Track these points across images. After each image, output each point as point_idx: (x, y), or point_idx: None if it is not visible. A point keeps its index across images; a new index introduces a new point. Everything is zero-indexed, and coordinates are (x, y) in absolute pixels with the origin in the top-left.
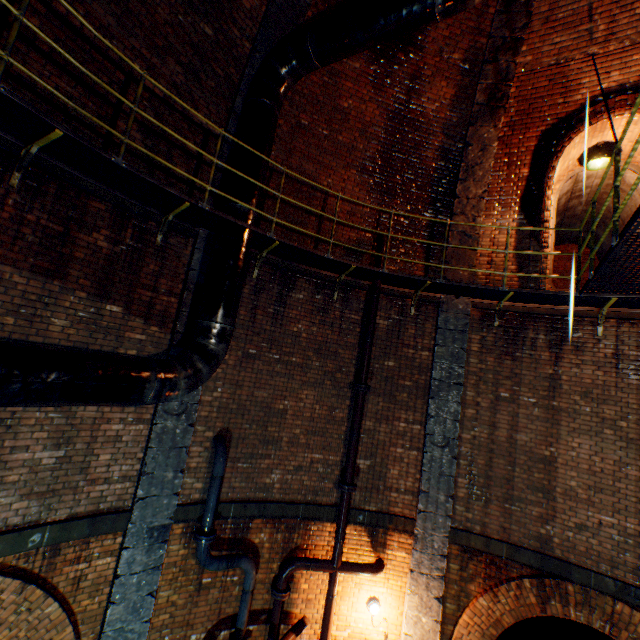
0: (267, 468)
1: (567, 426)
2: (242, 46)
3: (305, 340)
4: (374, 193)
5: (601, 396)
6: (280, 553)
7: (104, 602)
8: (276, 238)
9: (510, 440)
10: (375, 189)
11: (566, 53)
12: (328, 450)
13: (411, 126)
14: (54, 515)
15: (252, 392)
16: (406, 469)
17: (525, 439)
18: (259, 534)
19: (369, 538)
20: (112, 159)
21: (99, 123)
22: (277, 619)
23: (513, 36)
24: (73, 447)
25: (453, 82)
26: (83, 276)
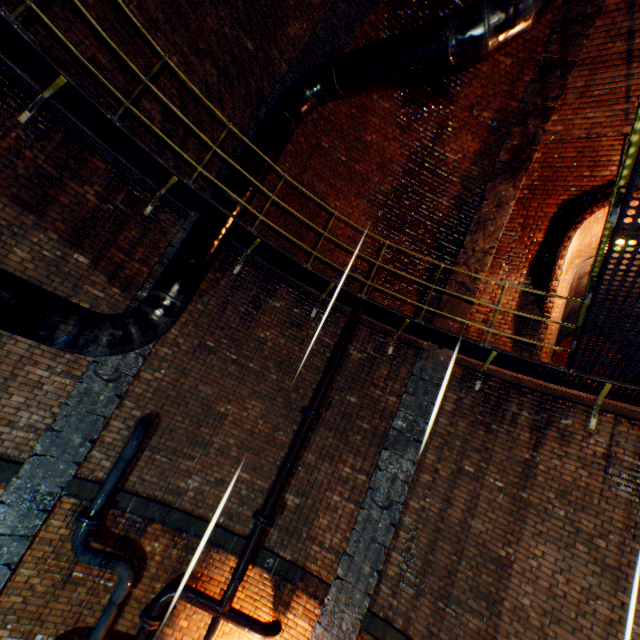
0: (186, 470)
1: (533, 526)
2: (279, 66)
3: (269, 349)
4: (380, 225)
5: (581, 501)
6: (169, 573)
7: None
8: (257, 234)
9: (463, 524)
10: (382, 222)
11: (598, 129)
12: (258, 473)
13: (430, 171)
14: None
15: (197, 385)
16: (337, 522)
17: (481, 528)
18: (153, 542)
19: (273, 591)
20: (108, 115)
21: (105, 82)
22: None
23: (545, 104)
24: None
25: (479, 138)
26: (61, 220)
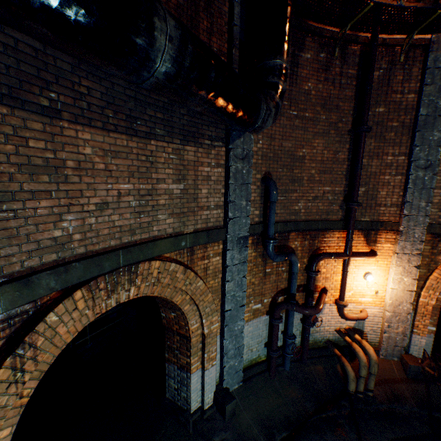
0: (295, 200)
1: None
2: None
3: (314, 97)
4: None
5: None
6: (307, 253)
7: (220, 282)
8: None
9: None
10: None
11: None
12: (334, 184)
13: None
14: (186, 229)
15: (281, 144)
16: (391, 190)
17: None
18: (294, 242)
19: (364, 239)
20: None
21: None
22: (313, 287)
23: None
24: (186, 183)
25: None
26: None
